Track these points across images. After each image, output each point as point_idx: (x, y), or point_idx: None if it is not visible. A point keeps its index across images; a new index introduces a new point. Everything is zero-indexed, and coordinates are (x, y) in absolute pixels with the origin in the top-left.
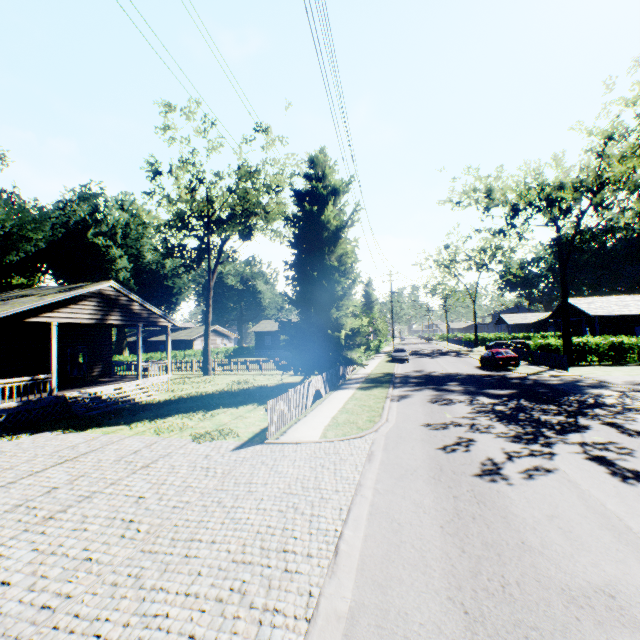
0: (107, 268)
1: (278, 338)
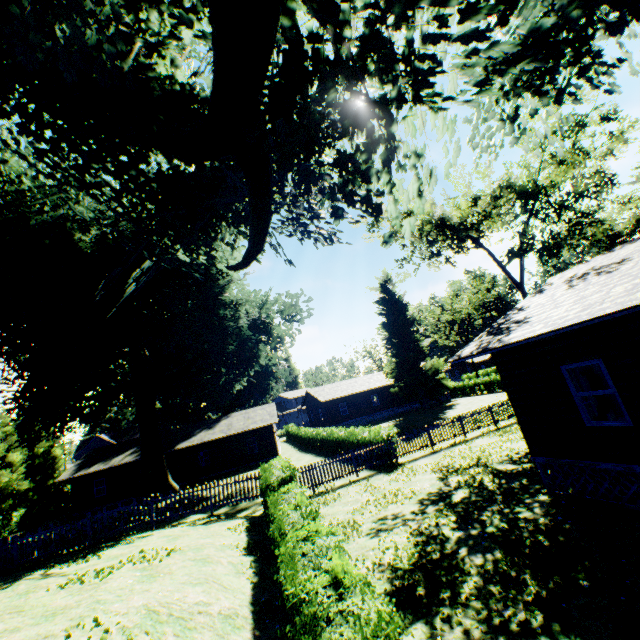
0: (220, 301)
1: (355, 402)
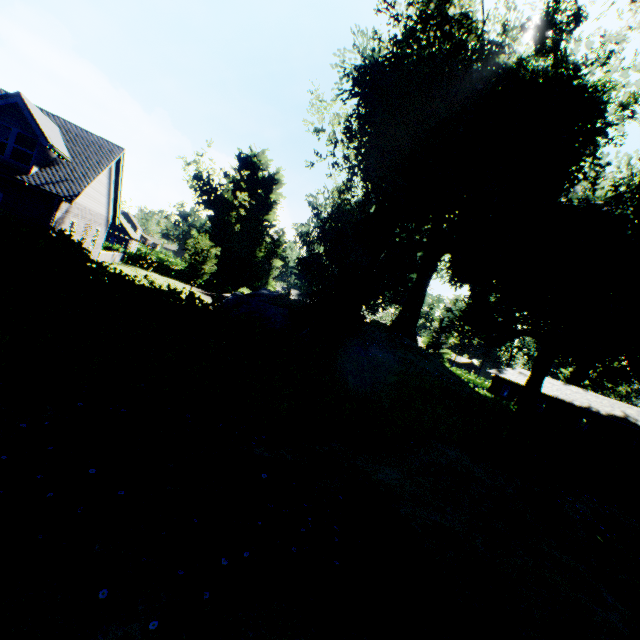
0: None
1: None
